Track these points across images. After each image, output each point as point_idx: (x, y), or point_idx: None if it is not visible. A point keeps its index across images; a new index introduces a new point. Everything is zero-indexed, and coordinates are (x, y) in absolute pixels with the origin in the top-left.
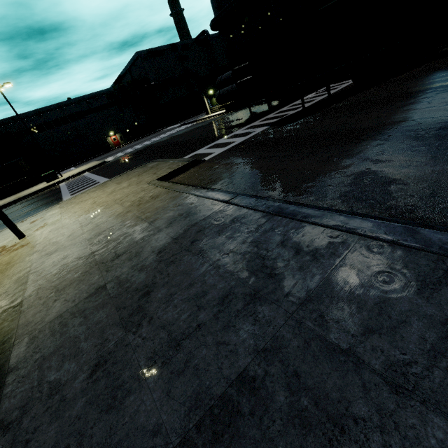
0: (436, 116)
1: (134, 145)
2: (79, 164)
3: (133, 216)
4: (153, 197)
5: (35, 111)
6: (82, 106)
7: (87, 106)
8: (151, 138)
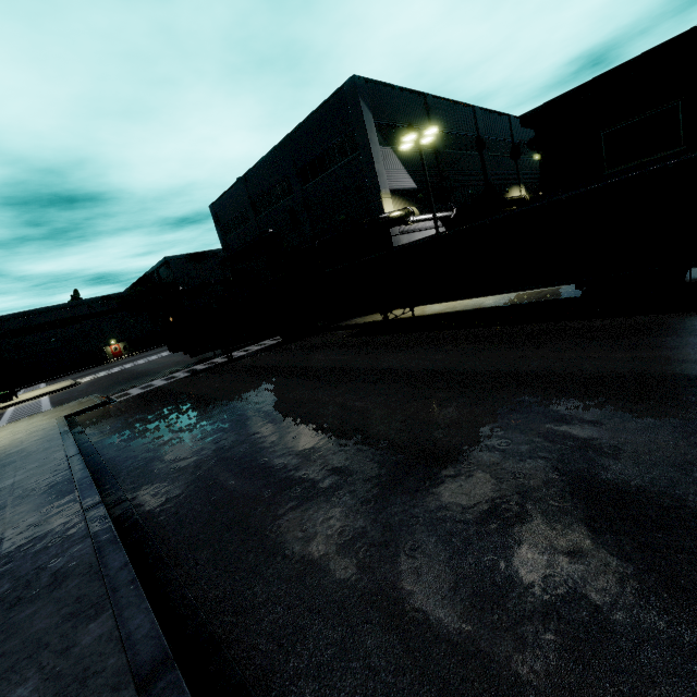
0: (201, 391)
1: (129, 362)
2: (55, 379)
3: (20, 440)
4: (44, 428)
5: (15, 314)
6: (81, 310)
7: (88, 310)
8: (155, 353)
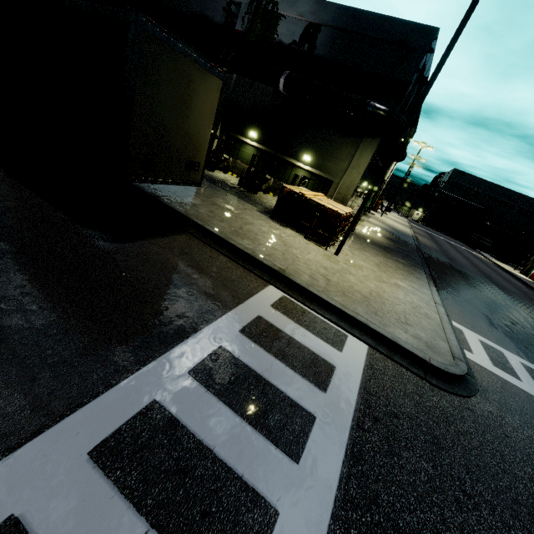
0: None
1: None
2: None
3: None
4: None
5: None
6: None
7: None
8: None
